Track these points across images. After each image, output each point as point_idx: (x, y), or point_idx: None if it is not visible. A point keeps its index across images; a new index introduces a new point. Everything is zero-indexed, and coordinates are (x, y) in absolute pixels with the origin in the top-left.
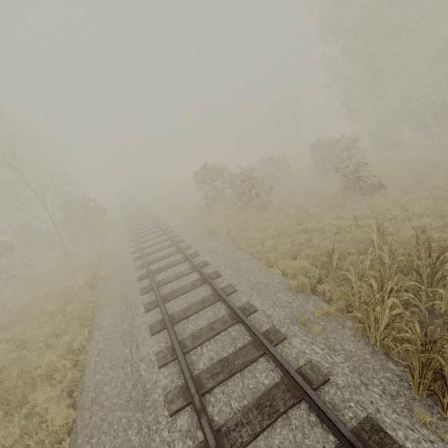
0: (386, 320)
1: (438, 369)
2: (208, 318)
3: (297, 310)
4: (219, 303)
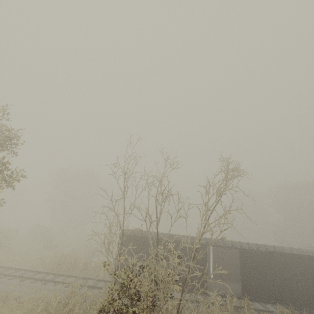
0: (54, 263)
1: (59, 264)
2: (9, 272)
3: (34, 269)
4: (10, 270)
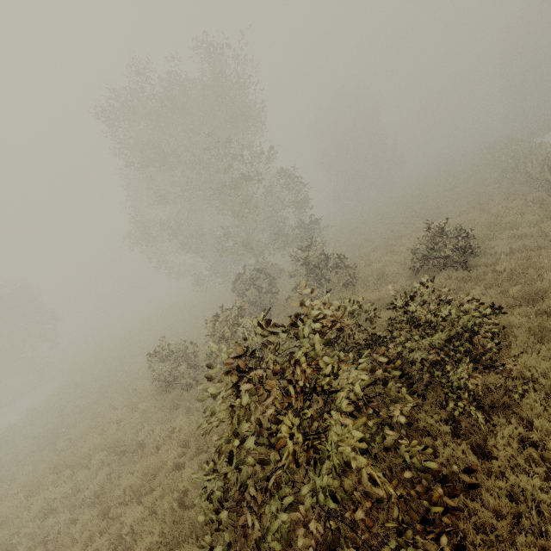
0: None
1: None
2: None
3: None
4: None
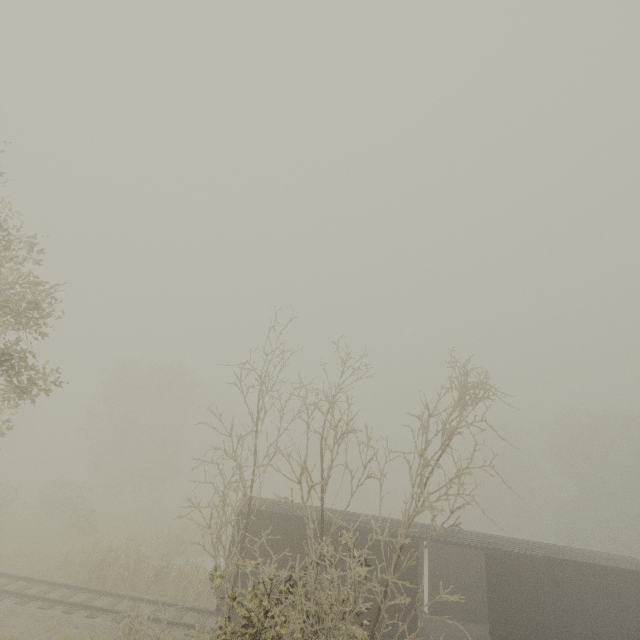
0: (91, 565)
1: (103, 568)
2: None
3: (47, 578)
4: None
